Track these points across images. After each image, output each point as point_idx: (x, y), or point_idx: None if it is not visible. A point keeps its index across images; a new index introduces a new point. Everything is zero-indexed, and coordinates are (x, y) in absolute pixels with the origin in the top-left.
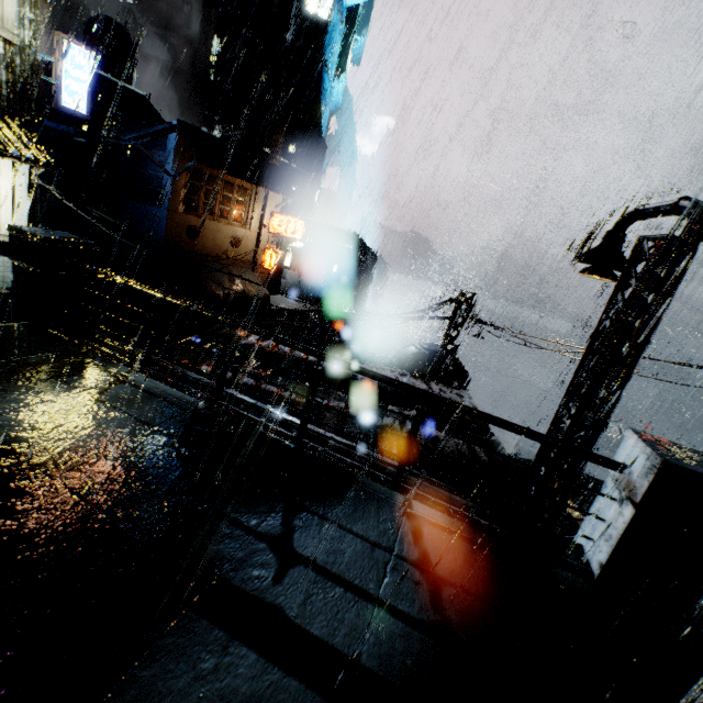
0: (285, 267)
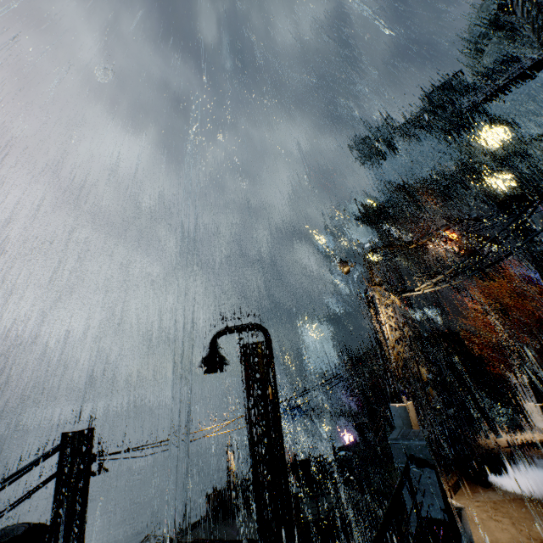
0: None
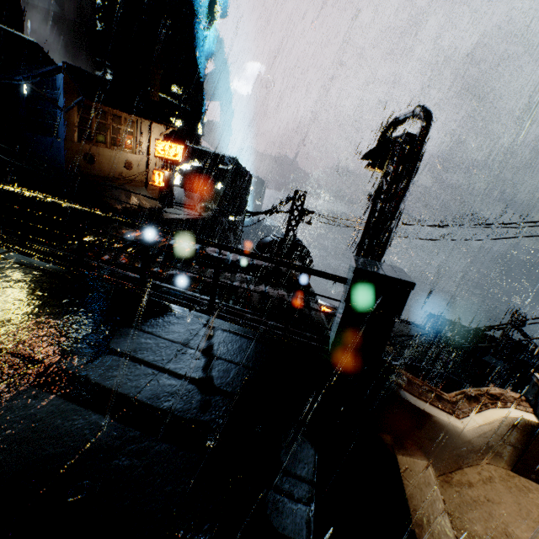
0: (178, 186)
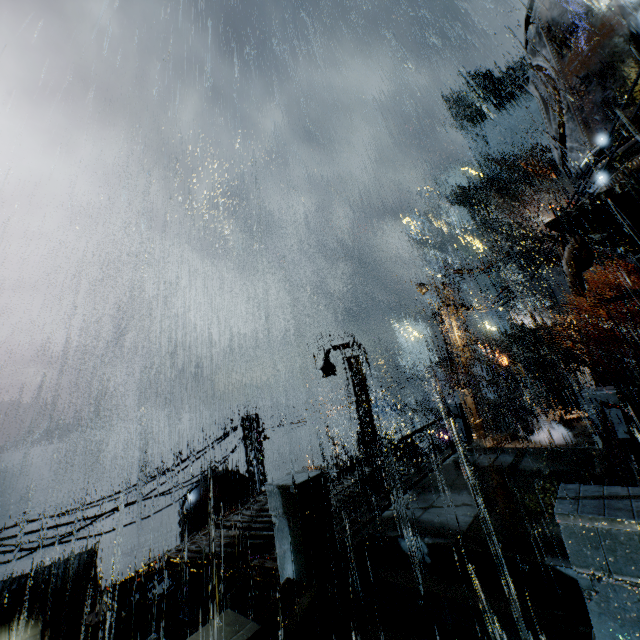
0: None
